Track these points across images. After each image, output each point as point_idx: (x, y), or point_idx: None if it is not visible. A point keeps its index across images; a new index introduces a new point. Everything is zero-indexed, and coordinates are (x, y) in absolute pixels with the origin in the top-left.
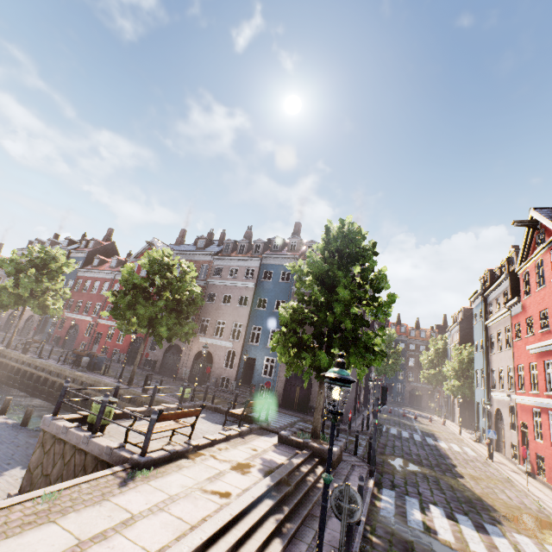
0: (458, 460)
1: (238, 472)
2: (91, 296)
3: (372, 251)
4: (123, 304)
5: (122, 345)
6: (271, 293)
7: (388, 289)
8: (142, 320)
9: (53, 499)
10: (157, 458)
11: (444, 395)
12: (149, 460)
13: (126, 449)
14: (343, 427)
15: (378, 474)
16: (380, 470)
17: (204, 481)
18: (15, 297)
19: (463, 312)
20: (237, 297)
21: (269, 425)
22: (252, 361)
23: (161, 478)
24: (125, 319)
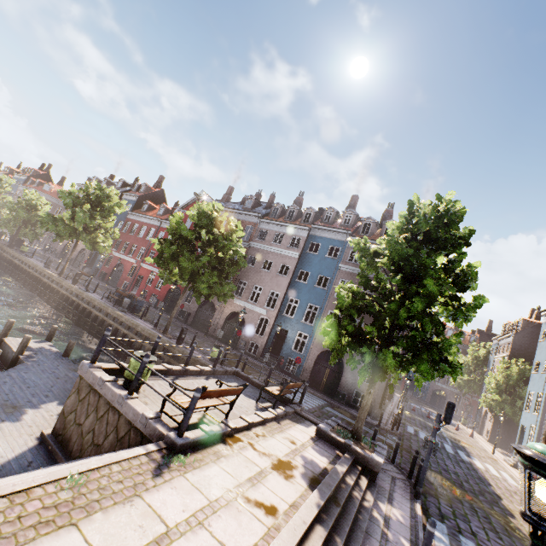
0: (500, 489)
1: (280, 474)
2: (137, 239)
3: (465, 240)
4: (168, 254)
5: (160, 291)
6: (314, 267)
7: (475, 289)
8: (184, 273)
9: (79, 487)
10: (194, 440)
11: (478, 406)
12: (186, 442)
13: (162, 422)
14: (372, 421)
15: (421, 495)
16: (422, 489)
17: (246, 483)
18: (70, 229)
19: (522, 324)
20: (278, 265)
21: (302, 410)
22: (283, 333)
23: (199, 469)
24: (167, 269)
